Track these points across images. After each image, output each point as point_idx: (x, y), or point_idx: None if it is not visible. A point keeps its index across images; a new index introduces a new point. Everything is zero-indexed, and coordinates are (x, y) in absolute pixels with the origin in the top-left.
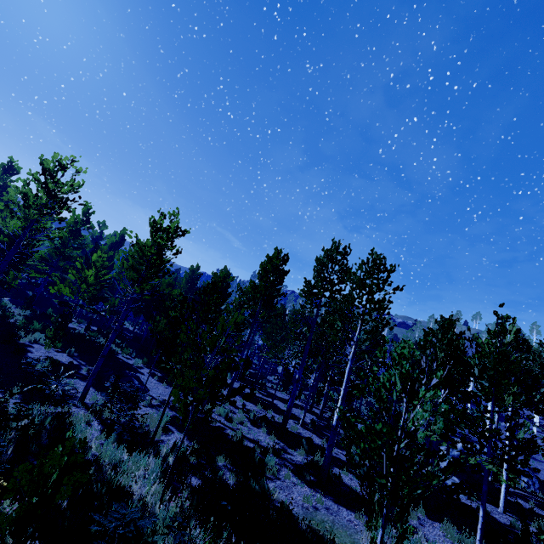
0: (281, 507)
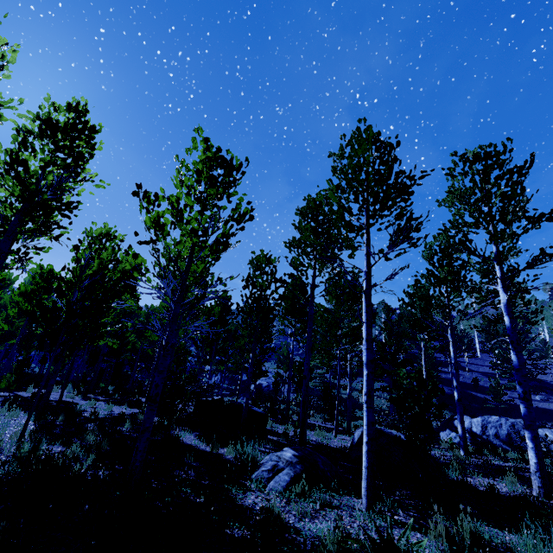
0: None
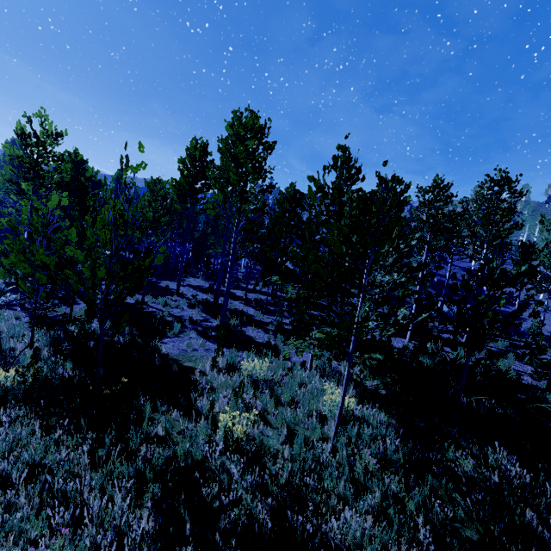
0: (155, 351)
